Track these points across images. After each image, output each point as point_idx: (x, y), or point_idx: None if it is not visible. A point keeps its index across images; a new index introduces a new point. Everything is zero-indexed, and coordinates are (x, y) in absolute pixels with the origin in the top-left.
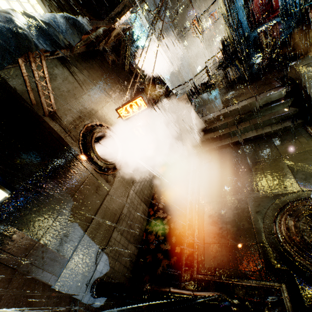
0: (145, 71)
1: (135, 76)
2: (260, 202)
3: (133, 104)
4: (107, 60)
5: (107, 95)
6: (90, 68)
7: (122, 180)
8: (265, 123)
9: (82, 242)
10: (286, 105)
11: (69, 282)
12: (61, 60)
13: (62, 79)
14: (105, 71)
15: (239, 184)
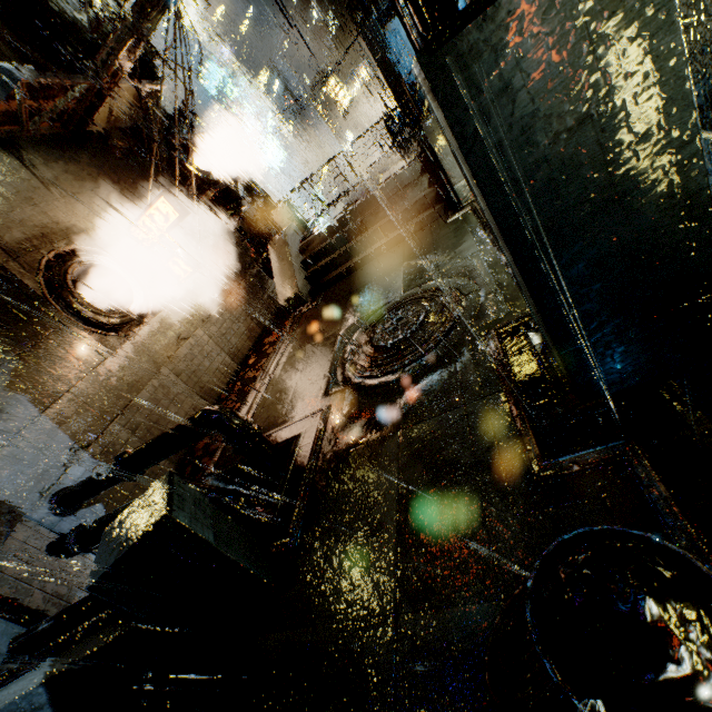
0: (214, 174)
1: (188, 182)
2: (352, 327)
3: (155, 212)
4: (114, 150)
5: (113, 207)
6: (72, 161)
7: (144, 349)
8: (397, 222)
9: (34, 426)
10: (423, 187)
11: (2, 479)
12: (2, 143)
13: (4, 172)
14: (108, 167)
15: (339, 317)
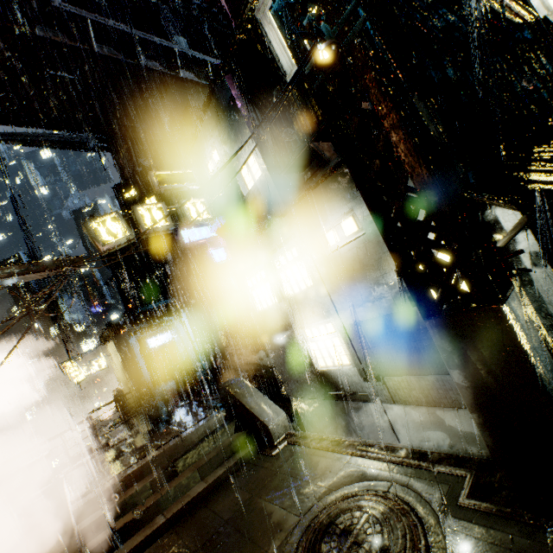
0: None
1: None
2: None
3: None
4: None
5: None
6: None
7: None
8: (215, 462)
9: None
10: (231, 431)
11: None
12: None
13: None
14: None
15: None
